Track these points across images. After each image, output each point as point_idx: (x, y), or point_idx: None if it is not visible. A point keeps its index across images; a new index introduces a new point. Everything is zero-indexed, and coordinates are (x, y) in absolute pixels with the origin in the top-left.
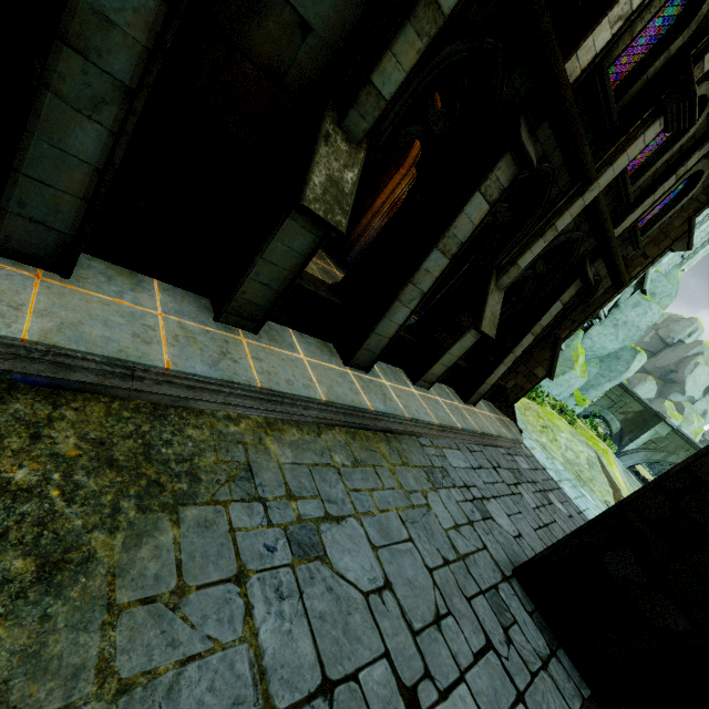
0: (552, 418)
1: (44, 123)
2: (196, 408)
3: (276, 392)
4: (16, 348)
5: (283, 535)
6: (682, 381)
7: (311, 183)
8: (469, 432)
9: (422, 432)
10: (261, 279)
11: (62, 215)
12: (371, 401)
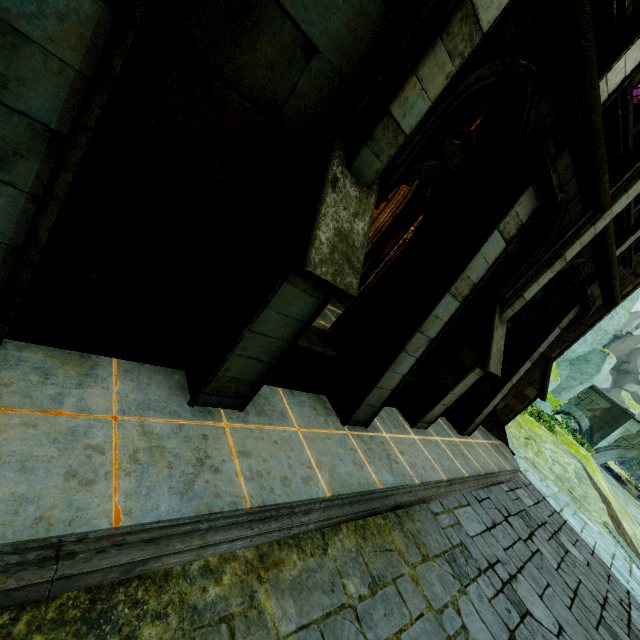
0: (532, 427)
1: None
2: (159, 570)
3: (270, 506)
4: None
5: None
6: (636, 371)
7: (317, 241)
8: (473, 477)
9: (431, 494)
10: (249, 353)
11: None
12: (378, 473)
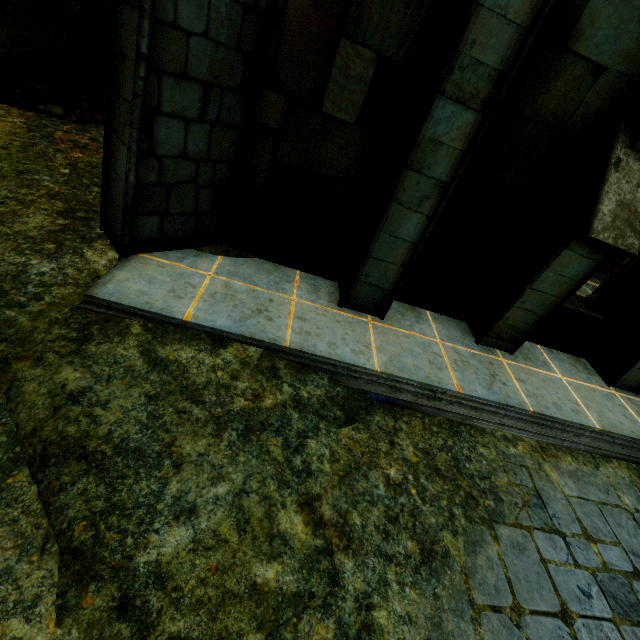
0: None
1: (388, 223)
2: (478, 426)
3: (546, 417)
4: (372, 376)
5: (593, 581)
6: None
7: (599, 214)
8: None
9: None
10: (526, 306)
11: (387, 278)
12: None
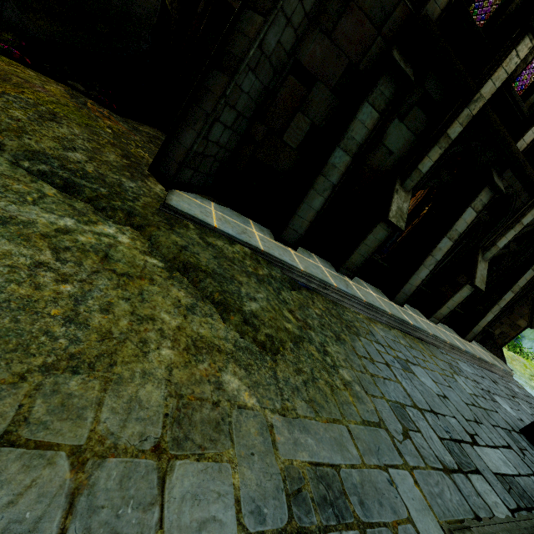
0: None
1: (308, 198)
2: (343, 305)
3: (370, 305)
4: (299, 273)
5: (394, 359)
6: None
7: (391, 210)
8: (470, 355)
9: (440, 345)
10: (360, 252)
11: (302, 228)
12: (410, 320)
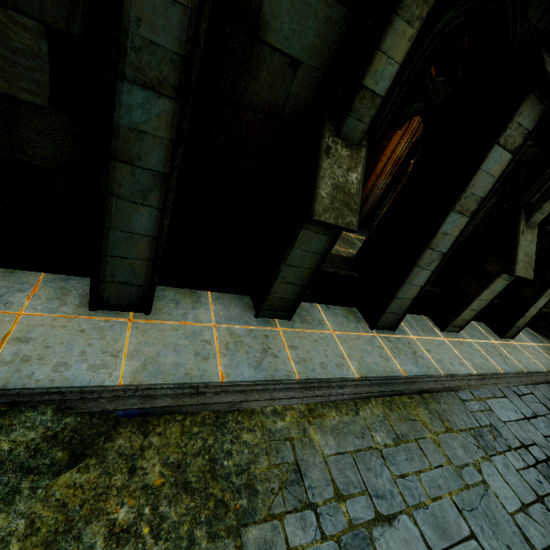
0: None
1: (115, 218)
2: (248, 408)
3: (312, 379)
4: (116, 391)
5: (337, 549)
6: None
7: (319, 197)
8: (512, 374)
9: (460, 385)
10: (287, 280)
11: (138, 274)
12: (402, 365)
